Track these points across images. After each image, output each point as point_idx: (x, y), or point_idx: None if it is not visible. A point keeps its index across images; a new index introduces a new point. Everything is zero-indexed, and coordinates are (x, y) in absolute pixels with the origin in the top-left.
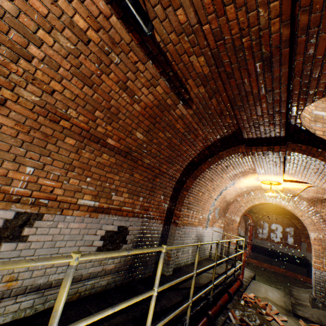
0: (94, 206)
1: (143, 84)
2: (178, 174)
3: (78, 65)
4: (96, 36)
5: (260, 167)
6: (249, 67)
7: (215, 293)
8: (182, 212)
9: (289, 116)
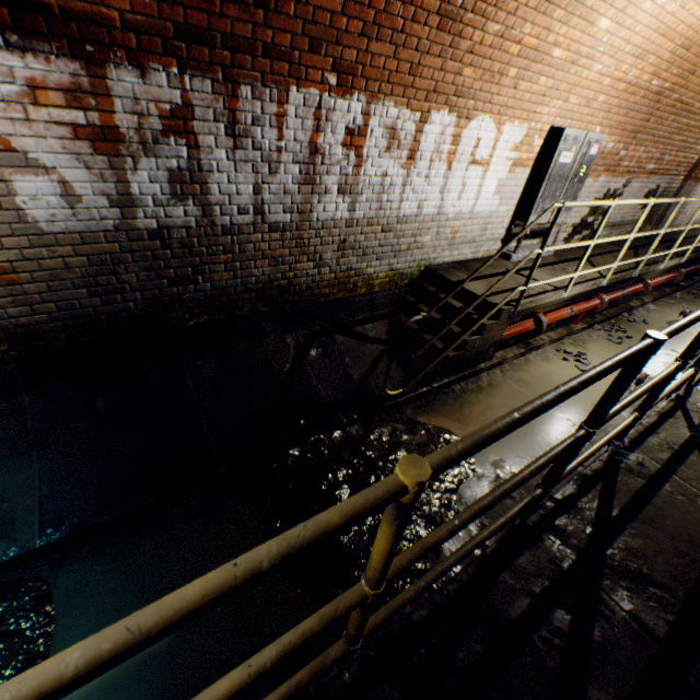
0: (651, 169)
1: None
2: None
3: None
4: None
5: None
6: None
7: None
8: None
9: None
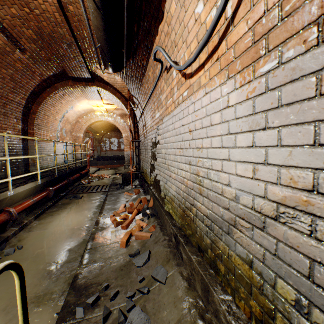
0: None
1: None
2: (24, 102)
3: None
4: None
5: (87, 95)
6: (61, 45)
7: (71, 169)
8: (35, 131)
9: (90, 68)
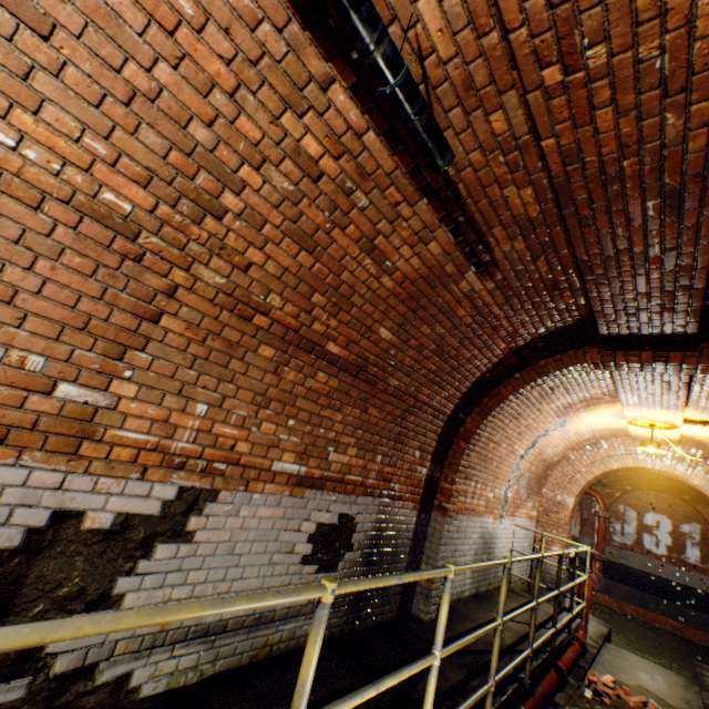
0: (298, 473)
1: (404, 241)
2: (449, 407)
3: (295, 217)
4: (333, 167)
5: (629, 391)
6: (630, 208)
7: (534, 668)
8: (455, 486)
9: (708, 294)
